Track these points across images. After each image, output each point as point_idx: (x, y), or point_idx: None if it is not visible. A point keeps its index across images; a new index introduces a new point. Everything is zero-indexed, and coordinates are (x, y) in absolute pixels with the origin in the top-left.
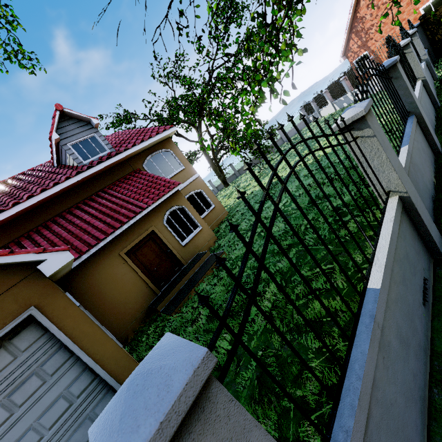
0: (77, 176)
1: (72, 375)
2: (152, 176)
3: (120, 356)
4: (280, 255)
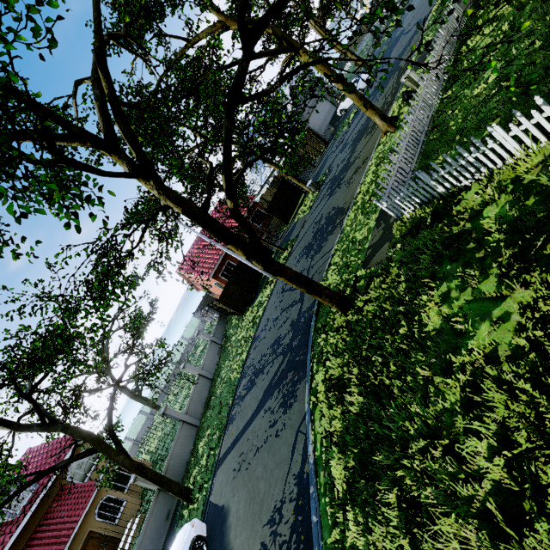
0: (18, 529)
1: None
2: (77, 486)
3: None
4: None
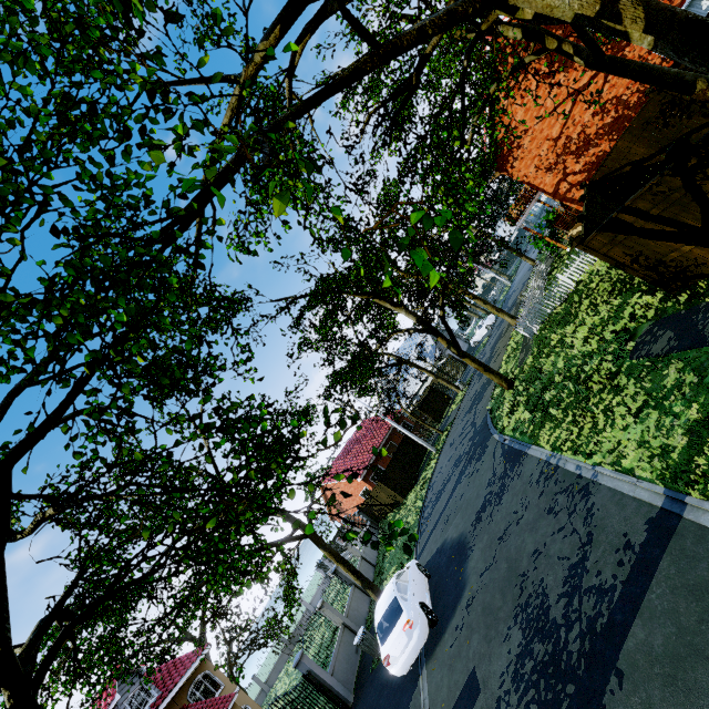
0: None
1: None
2: (205, 701)
3: None
4: None
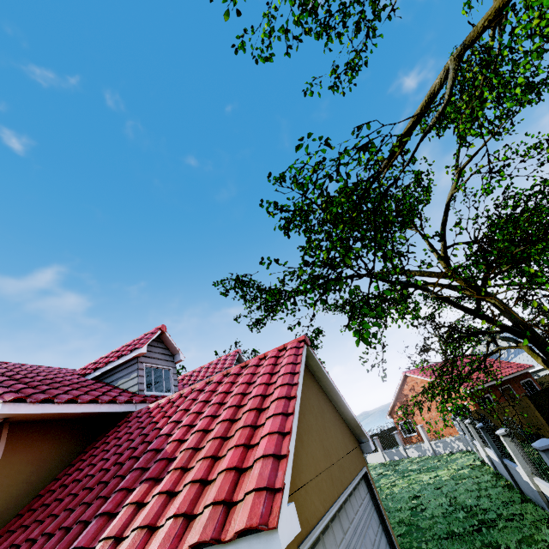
0: None
1: (384, 540)
2: None
3: (399, 548)
4: (451, 541)
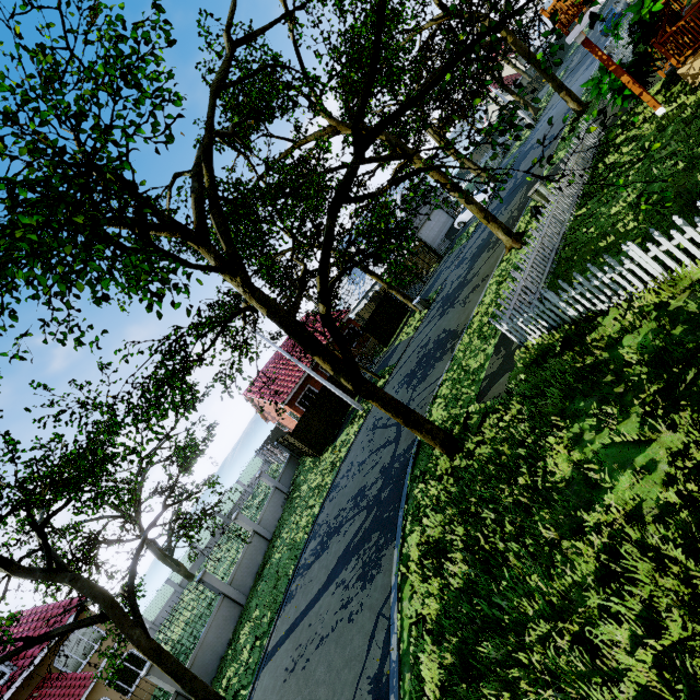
0: None
1: None
2: (66, 677)
3: None
4: None
